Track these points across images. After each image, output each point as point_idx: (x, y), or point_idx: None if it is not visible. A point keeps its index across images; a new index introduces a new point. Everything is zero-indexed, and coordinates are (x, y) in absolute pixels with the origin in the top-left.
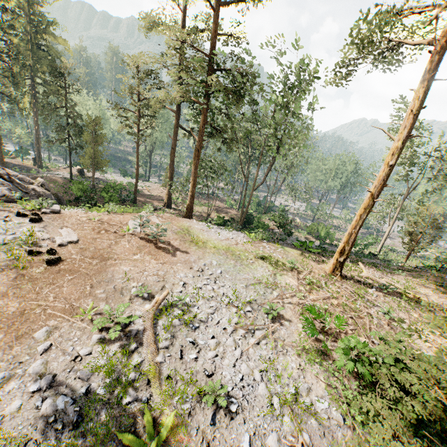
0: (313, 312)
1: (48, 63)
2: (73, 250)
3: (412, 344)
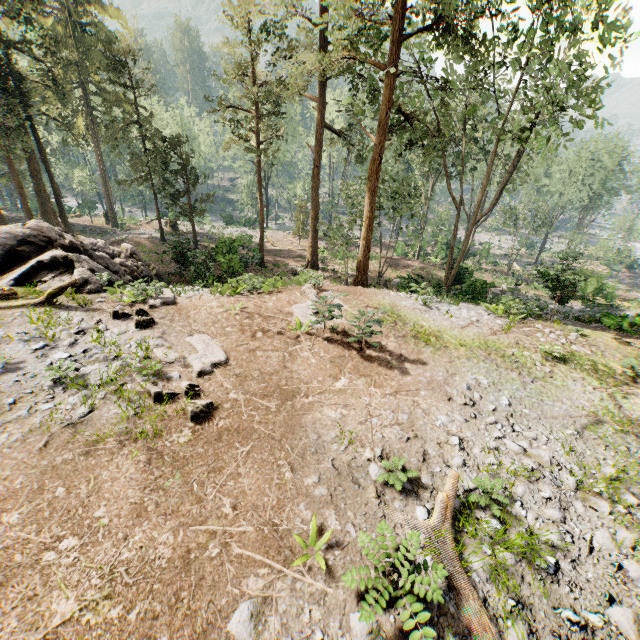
0: None
1: (100, 55)
2: (226, 381)
3: None
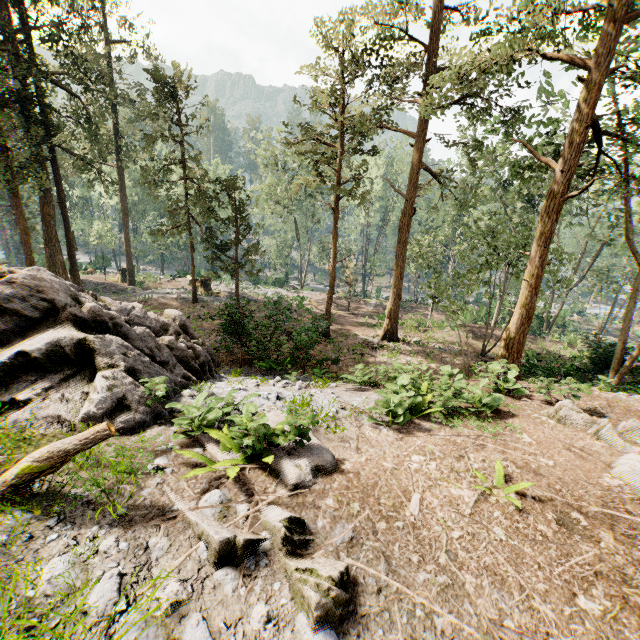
0: None
1: None
2: None
3: None
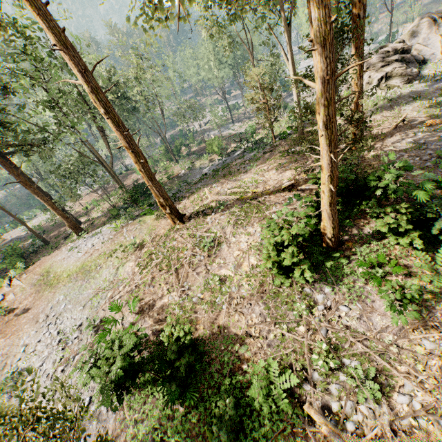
0: (113, 309)
1: None
2: None
3: (222, 264)
